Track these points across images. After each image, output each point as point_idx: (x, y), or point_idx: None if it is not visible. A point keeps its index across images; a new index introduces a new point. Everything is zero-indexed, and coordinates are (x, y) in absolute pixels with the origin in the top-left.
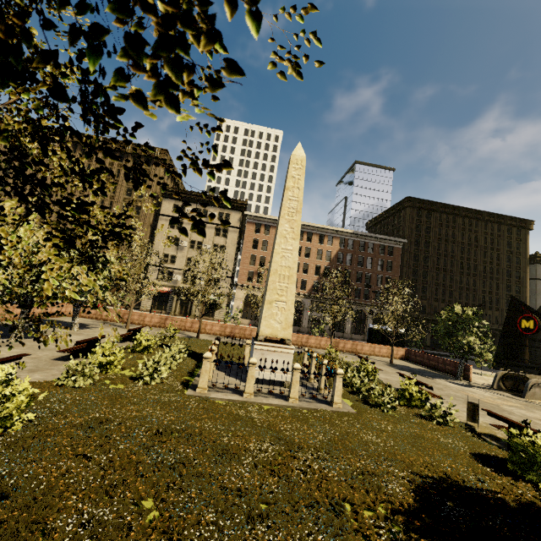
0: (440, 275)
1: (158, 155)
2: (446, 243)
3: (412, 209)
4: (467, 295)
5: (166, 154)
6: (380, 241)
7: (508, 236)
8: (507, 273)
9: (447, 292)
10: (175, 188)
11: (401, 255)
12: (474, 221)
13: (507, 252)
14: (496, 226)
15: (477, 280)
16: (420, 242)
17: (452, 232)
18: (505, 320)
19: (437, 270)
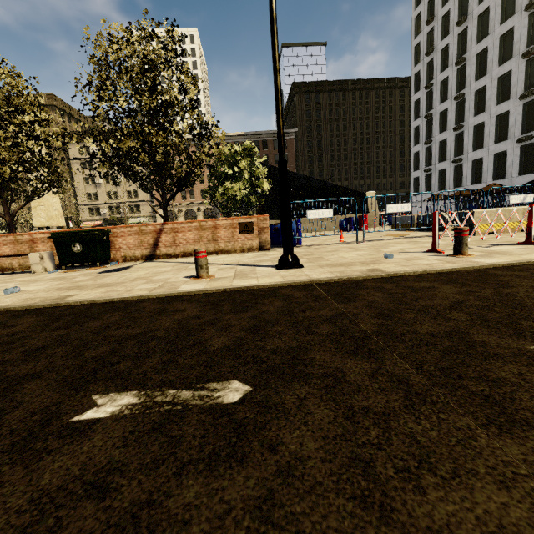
0: (335, 156)
1: (47, 102)
2: (338, 122)
3: (299, 95)
4: (362, 169)
5: (54, 98)
6: (273, 136)
7: (401, 100)
8: (401, 139)
9: (342, 170)
10: (73, 131)
11: (297, 145)
12: (364, 93)
13: (400, 117)
14: (387, 92)
15: (370, 152)
16: (312, 128)
17: (343, 110)
18: (399, 185)
19: (331, 151)
